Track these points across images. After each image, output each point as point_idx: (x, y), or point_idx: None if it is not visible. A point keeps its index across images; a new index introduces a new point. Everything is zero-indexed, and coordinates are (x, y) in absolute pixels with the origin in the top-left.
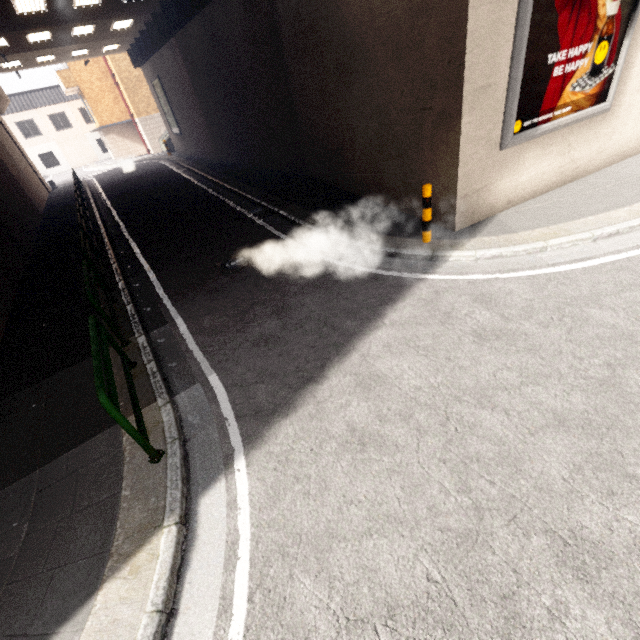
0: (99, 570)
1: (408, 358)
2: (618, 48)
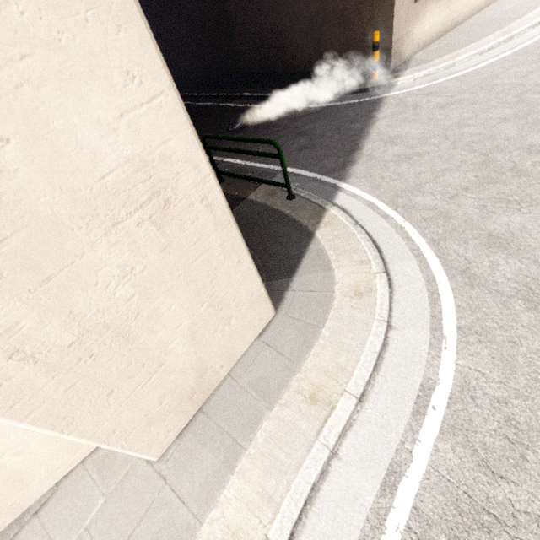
0: (306, 231)
1: (406, 126)
2: None
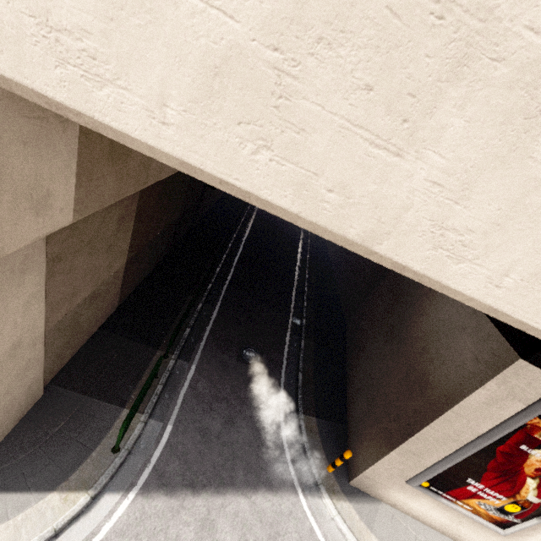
0: (59, 482)
1: (234, 536)
2: (529, 517)
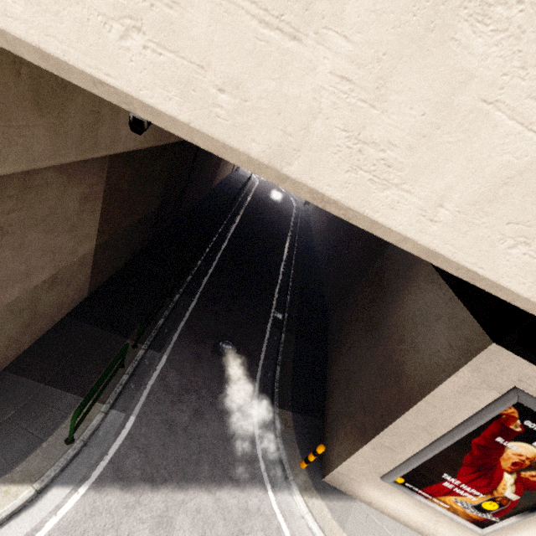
0: (2, 474)
1: (193, 534)
2: (507, 515)
